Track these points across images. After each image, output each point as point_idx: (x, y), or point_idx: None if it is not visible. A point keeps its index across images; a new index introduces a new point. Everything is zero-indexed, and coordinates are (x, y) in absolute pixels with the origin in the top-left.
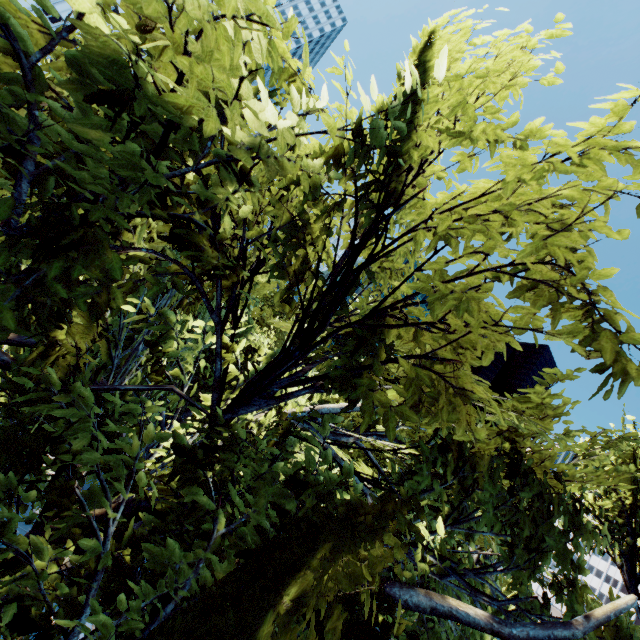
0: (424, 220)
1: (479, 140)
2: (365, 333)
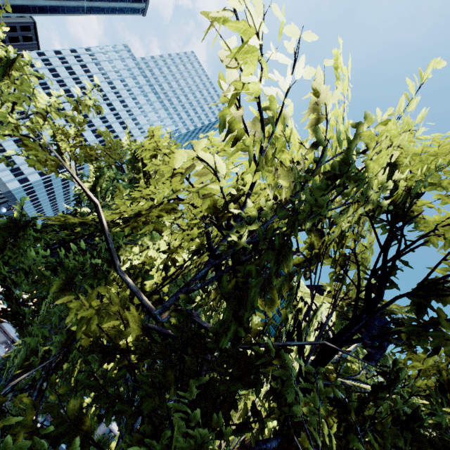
0: (429, 230)
1: (445, 188)
2: (418, 300)
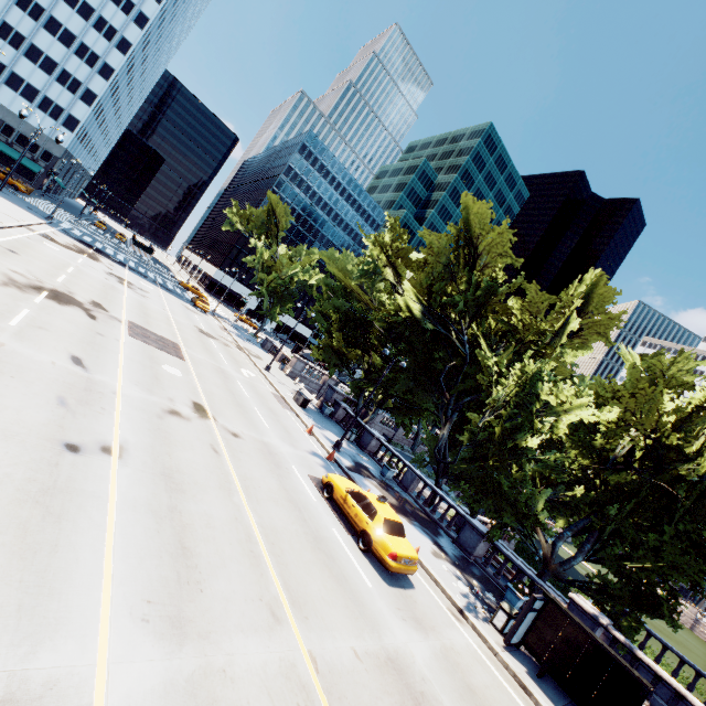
0: None
1: None
2: None
